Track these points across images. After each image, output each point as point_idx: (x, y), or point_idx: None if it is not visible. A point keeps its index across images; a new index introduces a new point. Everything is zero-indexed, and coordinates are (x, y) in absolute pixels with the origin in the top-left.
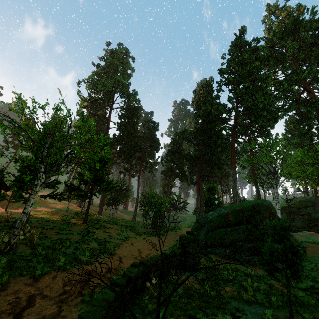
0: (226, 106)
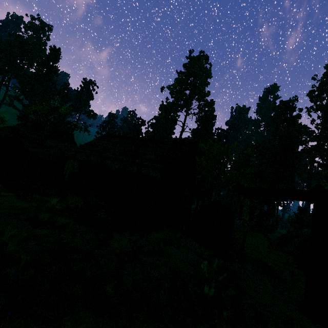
0: (309, 130)
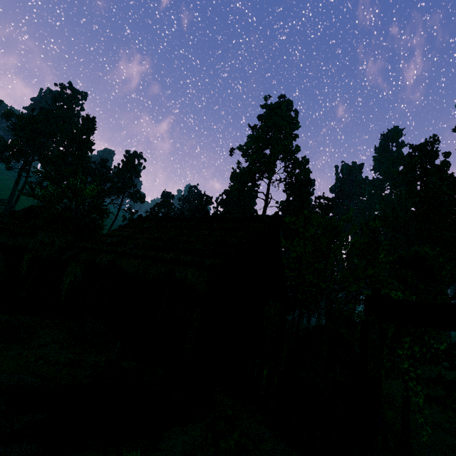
0: None
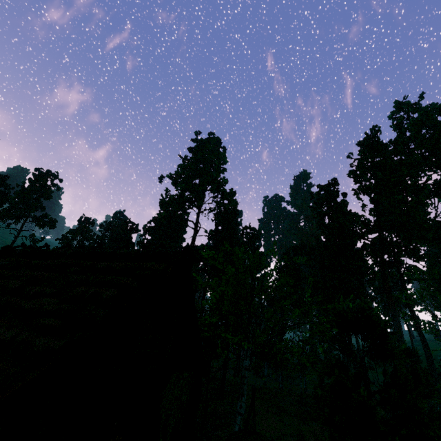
0: (365, 219)
